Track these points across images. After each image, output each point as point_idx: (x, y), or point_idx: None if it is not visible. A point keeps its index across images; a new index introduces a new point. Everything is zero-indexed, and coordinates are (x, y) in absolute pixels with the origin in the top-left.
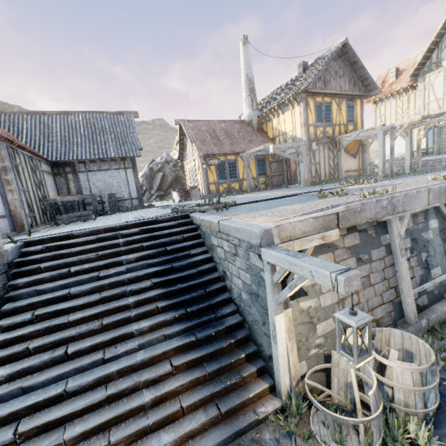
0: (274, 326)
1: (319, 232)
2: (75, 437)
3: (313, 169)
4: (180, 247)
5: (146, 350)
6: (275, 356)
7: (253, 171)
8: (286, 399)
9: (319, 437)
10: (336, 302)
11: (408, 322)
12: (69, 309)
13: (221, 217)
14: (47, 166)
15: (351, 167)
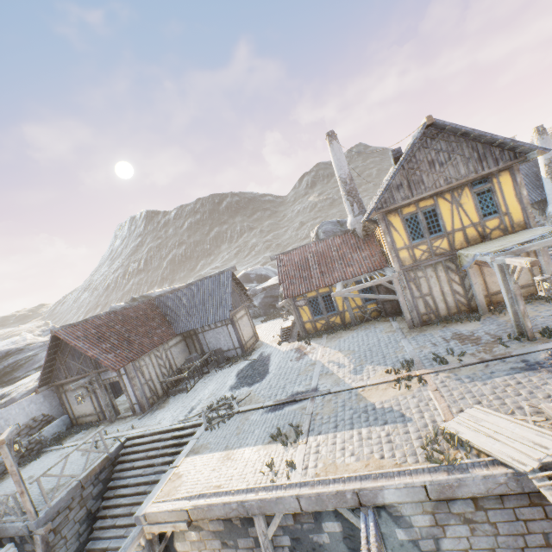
0: None
1: (176, 520)
2: None
3: (421, 304)
4: None
5: None
6: None
7: (356, 299)
8: None
9: None
10: None
11: None
12: (125, 495)
13: (185, 455)
14: (177, 337)
15: None
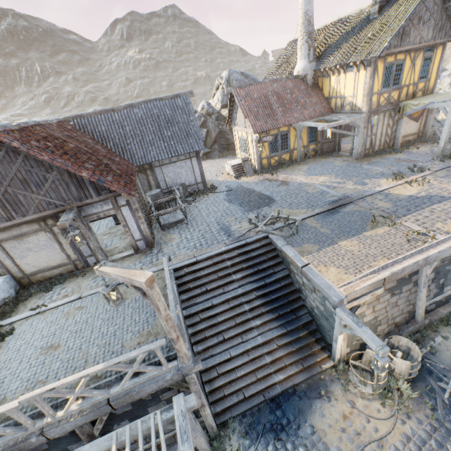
0: (337, 338)
1: (370, 290)
2: (242, 375)
3: (368, 141)
4: (267, 266)
5: (262, 336)
6: (334, 347)
7: (304, 140)
8: (336, 362)
9: (352, 380)
10: (372, 319)
11: (416, 321)
12: (216, 314)
13: (300, 256)
14: None
15: (410, 131)
